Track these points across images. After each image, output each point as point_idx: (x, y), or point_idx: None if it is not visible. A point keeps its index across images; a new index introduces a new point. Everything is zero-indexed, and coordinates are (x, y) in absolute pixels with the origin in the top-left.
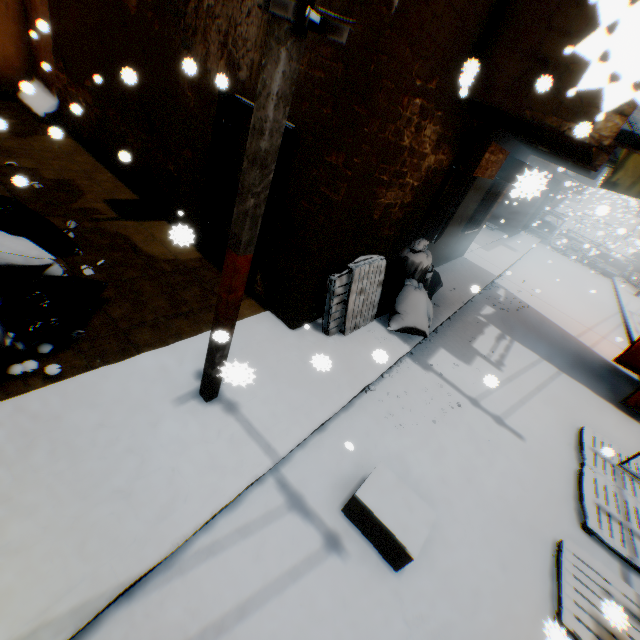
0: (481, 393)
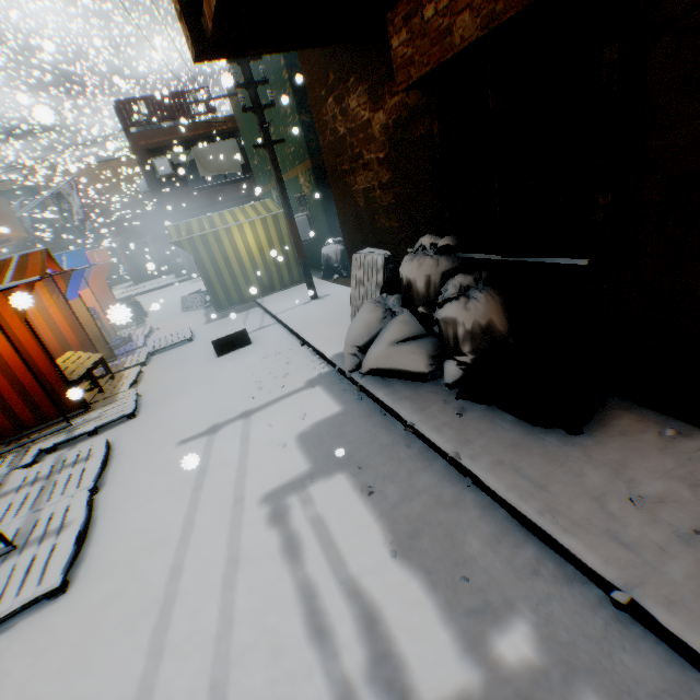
0: (251, 427)
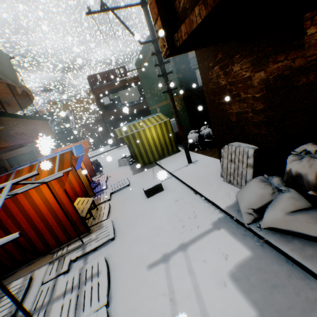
0: (190, 260)
